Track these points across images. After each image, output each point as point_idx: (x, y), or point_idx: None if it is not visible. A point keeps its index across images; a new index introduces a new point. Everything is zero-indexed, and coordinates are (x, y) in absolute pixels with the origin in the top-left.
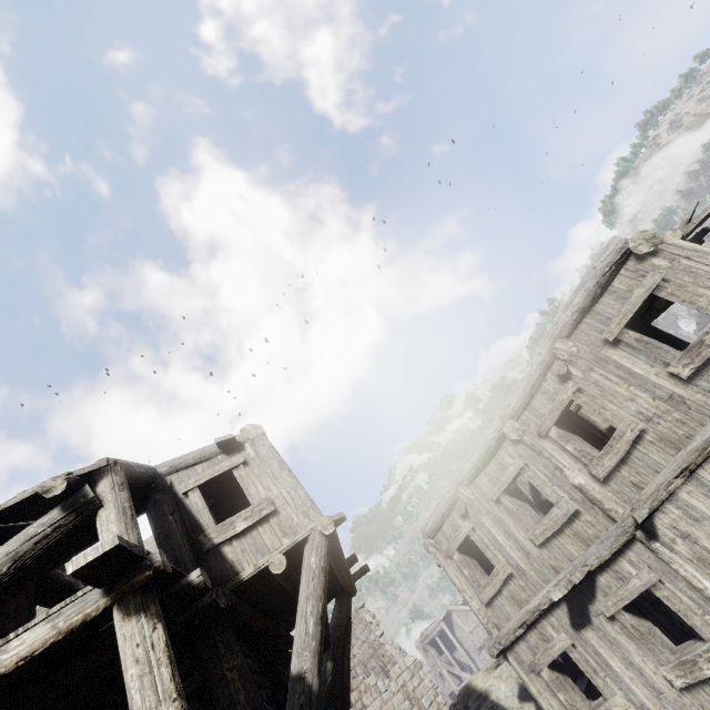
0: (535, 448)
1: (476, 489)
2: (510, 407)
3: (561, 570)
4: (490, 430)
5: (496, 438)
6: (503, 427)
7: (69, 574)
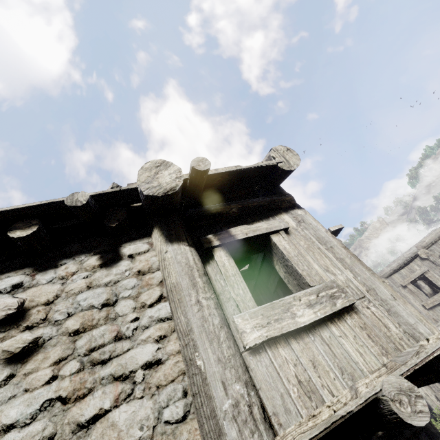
0: (436, 263)
1: (391, 280)
2: (424, 242)
3: (439, 321)
4: (408, 253)
5: (411, 256)
6: (417, 251)
7: (332, 230)
